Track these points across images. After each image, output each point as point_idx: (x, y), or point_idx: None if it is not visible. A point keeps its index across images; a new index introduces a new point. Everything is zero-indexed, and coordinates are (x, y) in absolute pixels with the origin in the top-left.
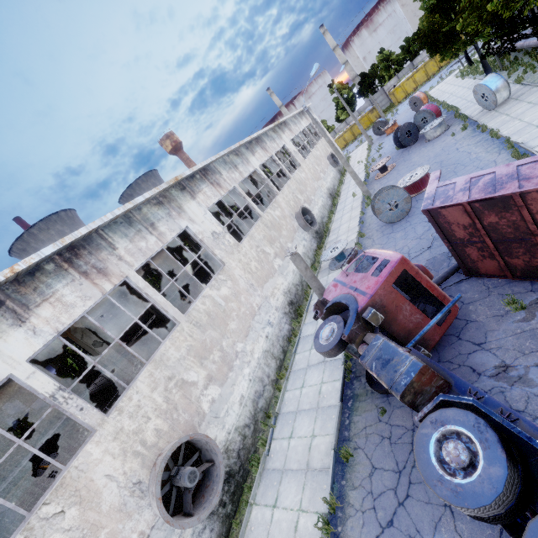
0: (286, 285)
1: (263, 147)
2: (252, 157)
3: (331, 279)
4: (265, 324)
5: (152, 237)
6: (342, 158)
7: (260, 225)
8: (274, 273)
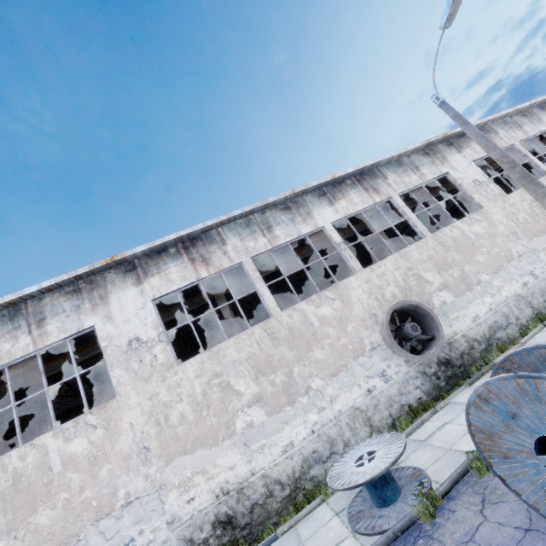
0: (240, 473)
1: (371, 187)
2: (325, 208)
3: (315, 541)
4: (117, 543)
5: (27, 337)
6: (543, 196)
7: (254, 333)
8: (223, 438)
